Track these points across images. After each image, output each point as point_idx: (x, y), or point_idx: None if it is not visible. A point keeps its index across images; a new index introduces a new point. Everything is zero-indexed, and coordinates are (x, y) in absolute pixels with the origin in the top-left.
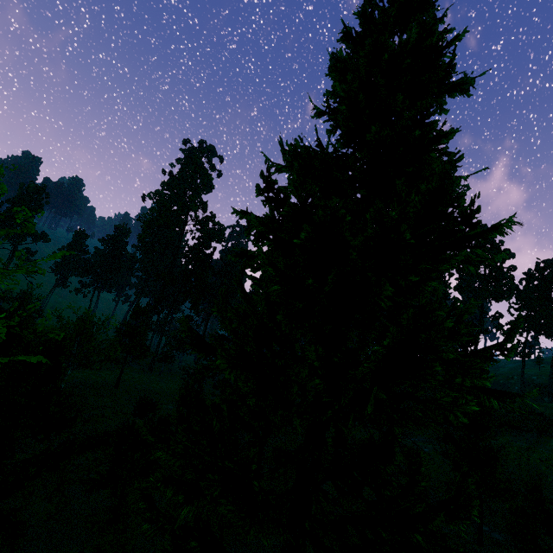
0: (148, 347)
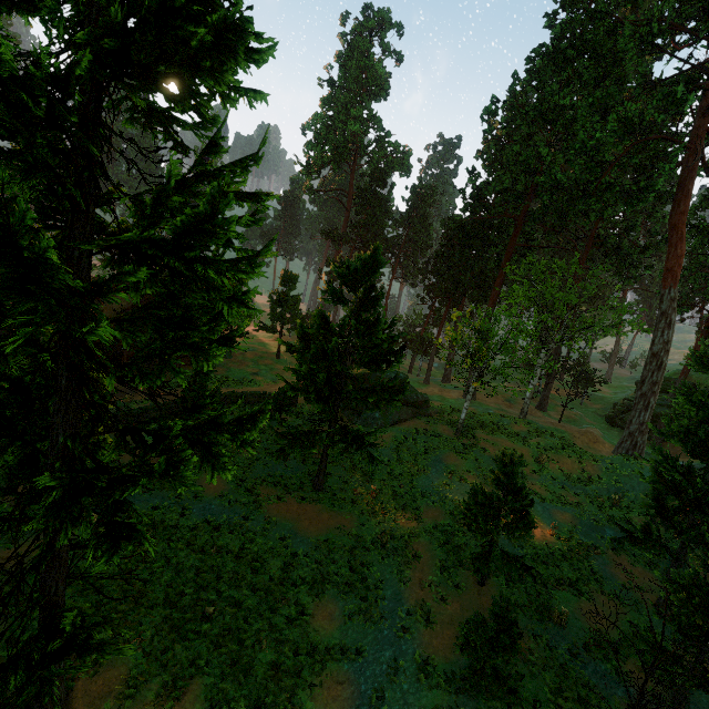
0: (302, 318)
